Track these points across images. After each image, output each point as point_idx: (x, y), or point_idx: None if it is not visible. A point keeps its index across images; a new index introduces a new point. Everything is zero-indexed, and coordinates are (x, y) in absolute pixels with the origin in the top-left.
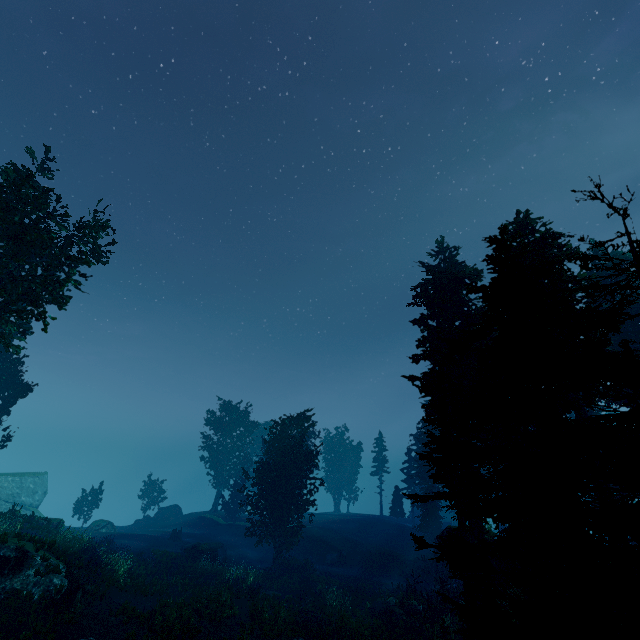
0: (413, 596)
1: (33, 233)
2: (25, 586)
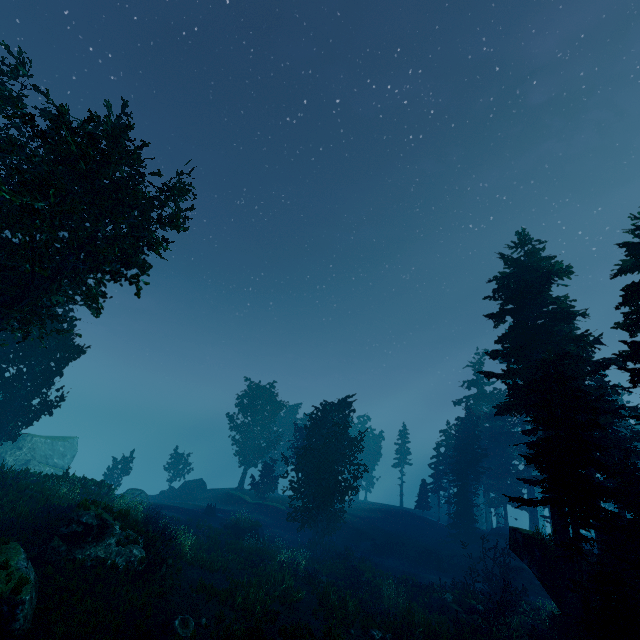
0: (470, 595)
1: (128, 190)
2: (108, 555)
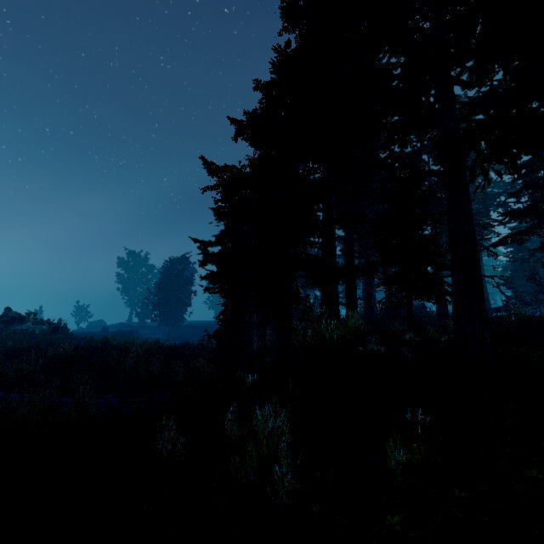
0: None
1: None
2: (29, 328)
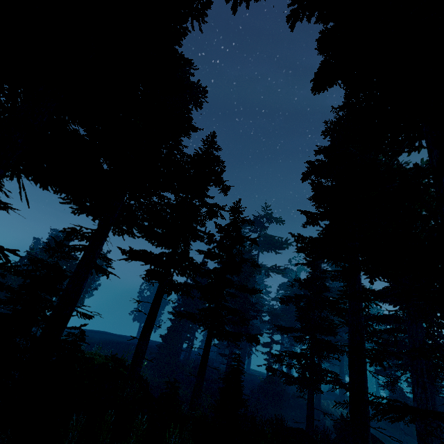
0: None
1: None
2: None
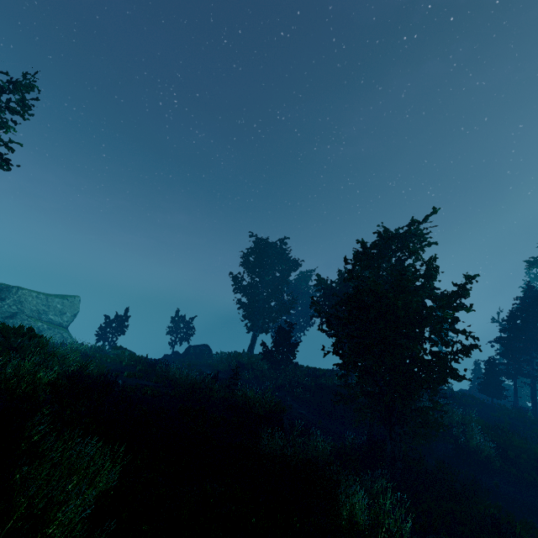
0: None
1: None
2: None
